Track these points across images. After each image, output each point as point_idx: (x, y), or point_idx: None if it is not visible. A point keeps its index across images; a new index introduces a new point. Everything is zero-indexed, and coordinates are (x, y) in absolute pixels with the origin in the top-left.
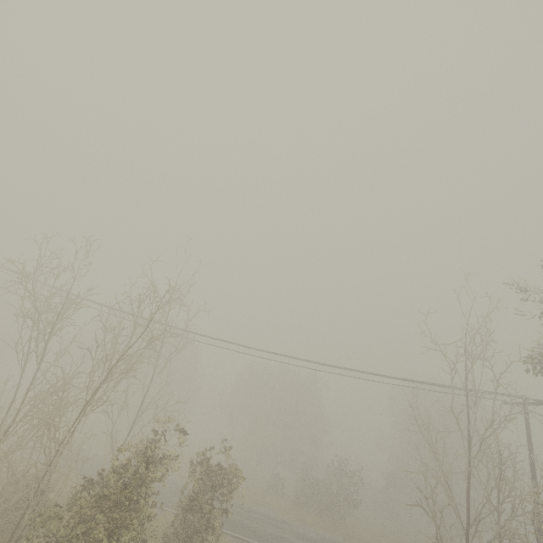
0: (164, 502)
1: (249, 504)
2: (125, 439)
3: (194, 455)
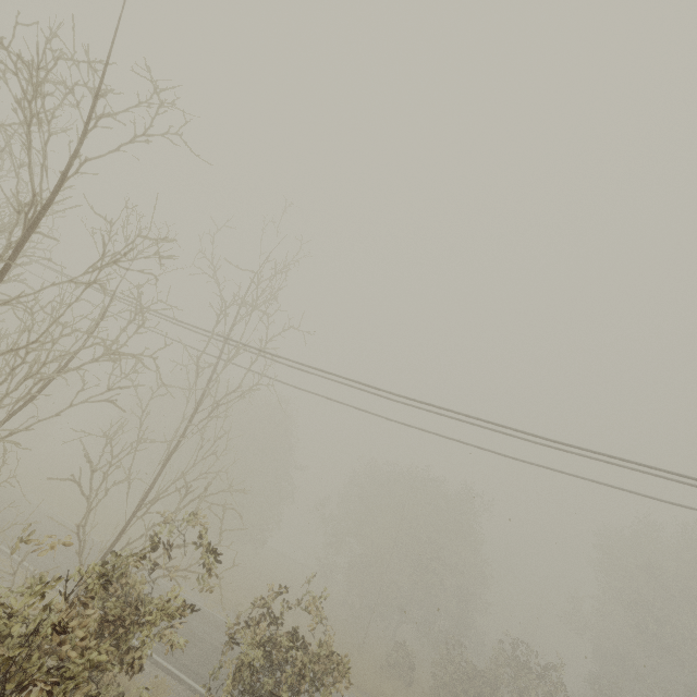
0: (198, 673)
1: (354, 693)
2: (110, 545)
3: (277, 585)
